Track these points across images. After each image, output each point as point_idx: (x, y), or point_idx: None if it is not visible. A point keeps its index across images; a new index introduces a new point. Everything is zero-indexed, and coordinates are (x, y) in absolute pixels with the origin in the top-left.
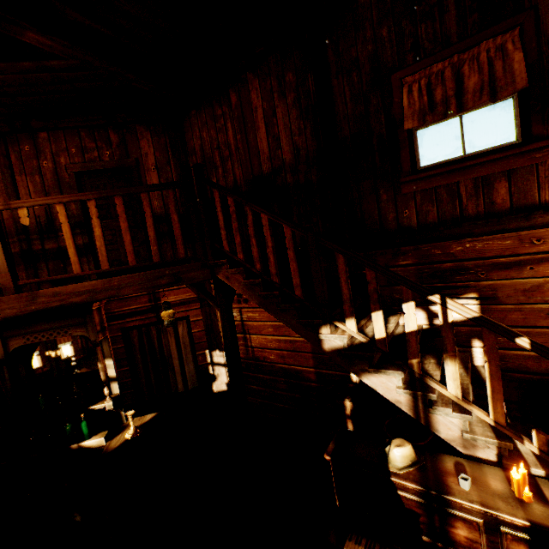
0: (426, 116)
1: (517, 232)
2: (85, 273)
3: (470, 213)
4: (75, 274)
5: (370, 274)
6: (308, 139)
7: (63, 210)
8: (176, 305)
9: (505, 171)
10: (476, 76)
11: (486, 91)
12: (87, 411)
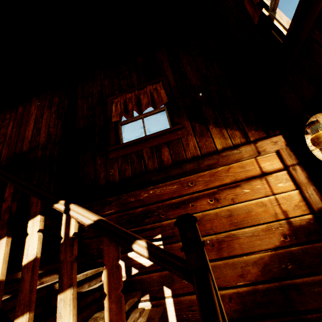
0: (122, 113)
1: (179, 178)
2: None
3: (150, 168)
4: None
5: (9, 190)
6: (58, 129)
7: None
8: None
9: (166, 142)
10: (146, 99)
11: (150, 103)
12: None
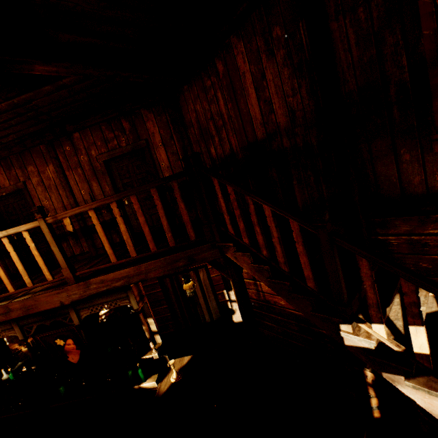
0: None
1: None
2: (119, 261)
3: None
4: (112, 263)
5: (407, 286)
6: (304, 99)
7: (94, 214)
8: None
9: None
10: None
11: None
12: (140, 359)
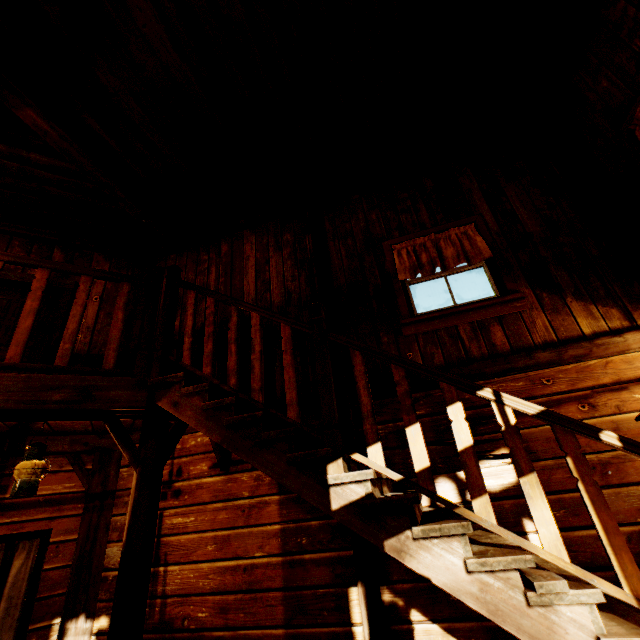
0: (417, 269)
1: (525, 372)
2: None
3: (475, 354)
4: None
5: (398, 373)
6: (302, 284)
7: None
8: (34, 505)
9: (496, 317)
10: (451, 248)
11: (463, 256)
12: None
